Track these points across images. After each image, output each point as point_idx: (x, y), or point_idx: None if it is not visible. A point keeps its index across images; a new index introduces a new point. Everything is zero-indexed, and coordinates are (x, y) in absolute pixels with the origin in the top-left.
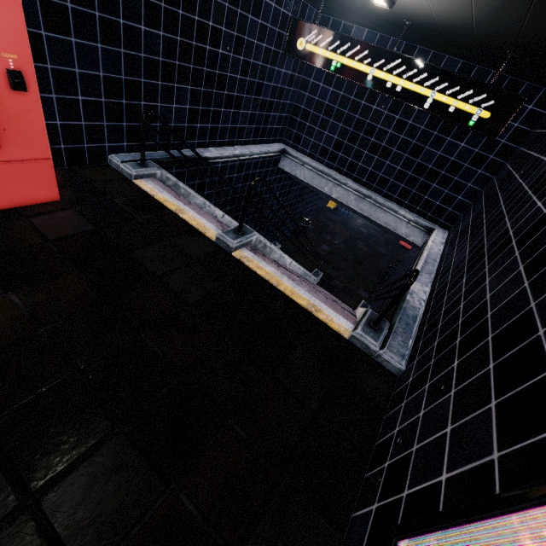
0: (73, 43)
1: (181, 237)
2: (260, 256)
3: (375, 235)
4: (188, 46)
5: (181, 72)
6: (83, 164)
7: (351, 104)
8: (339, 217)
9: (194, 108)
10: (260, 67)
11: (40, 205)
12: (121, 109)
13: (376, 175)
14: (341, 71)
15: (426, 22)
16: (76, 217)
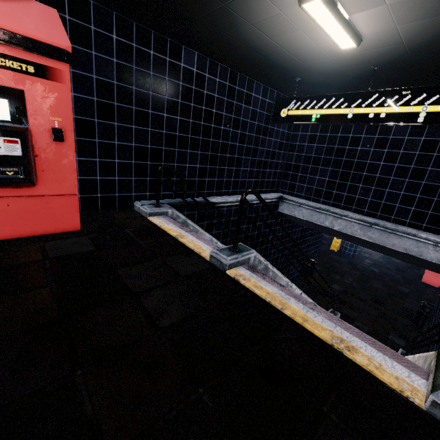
0: (116, 126)
1: (174, 256)
2: (259, 274)
3: (390, 274)
4: (198, 125)
5: (192, 142)
6: (113, 209)
7: (336, 151)
8: (345, 258)
9: (203, 167)
10: (254, 137)
11: (62, 233)
12: (146, 168)
13: (378, 203)
14: (321, 119)
15: (395, 58)
16: (85, 241)
